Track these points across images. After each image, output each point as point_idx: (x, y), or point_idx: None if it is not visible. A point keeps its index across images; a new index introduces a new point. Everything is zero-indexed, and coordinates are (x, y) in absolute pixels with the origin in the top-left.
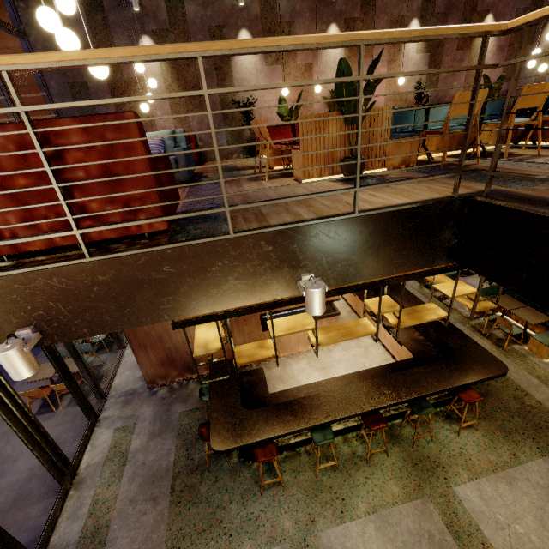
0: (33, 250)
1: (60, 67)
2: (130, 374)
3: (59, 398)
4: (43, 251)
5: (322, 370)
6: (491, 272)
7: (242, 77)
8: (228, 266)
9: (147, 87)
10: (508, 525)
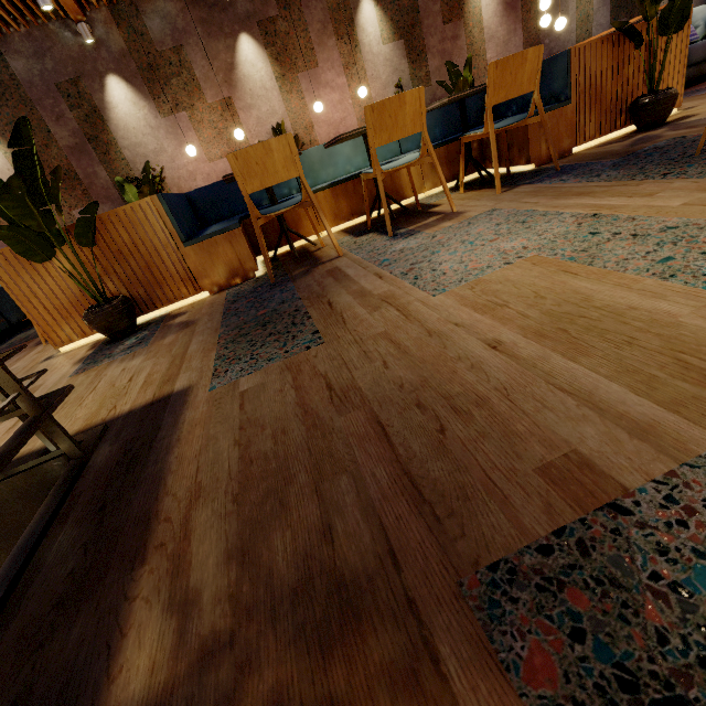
0: None
1: None
2: None
3: None
4: None
5: None
6: None
7: (133, 142)
8: None
9: None
10: None
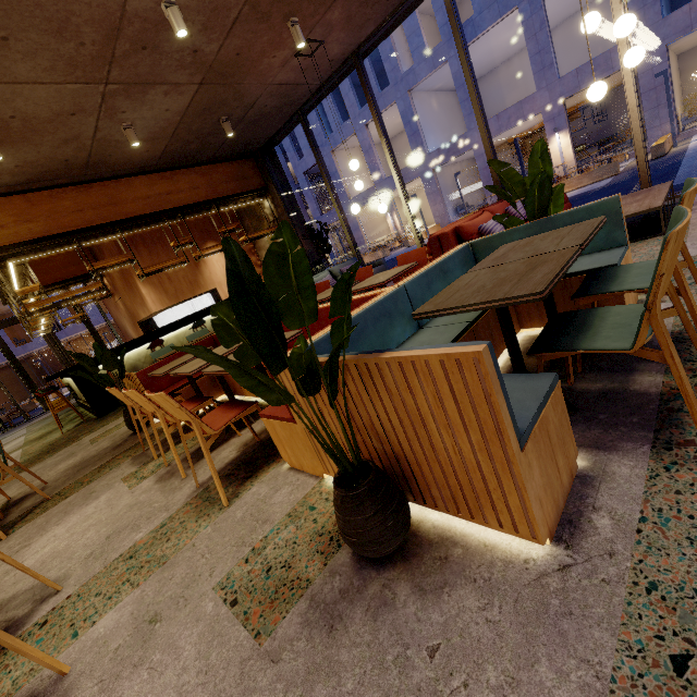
0: None
1: None
2: None
3: None
4: None
5: None
6: None
7: None
8: None
9: None
10: None
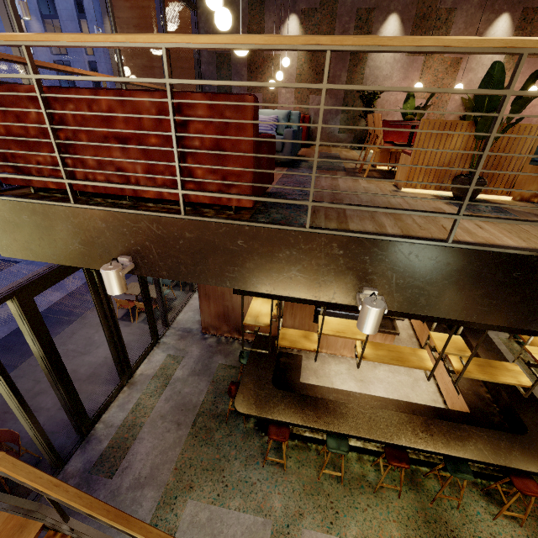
0: (147, 197)
1: (205, 48)
2: (192, 315)
3: (138, 313)
4: (154, 199)
5: (360, 382)
6: None
7: (376, 65)
8: (295, 257)
9: (281, 64)
10: None
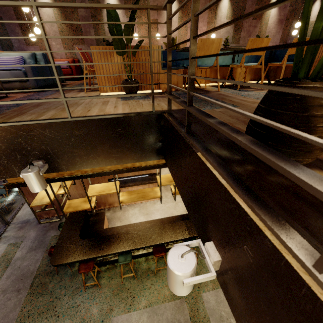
0: None
1: None
2: (29, 210)
3: None
4: None
5: (146, 215)
6: (171, 169)
7: None
8: None
9: (45, 24)
10: (227, 319)
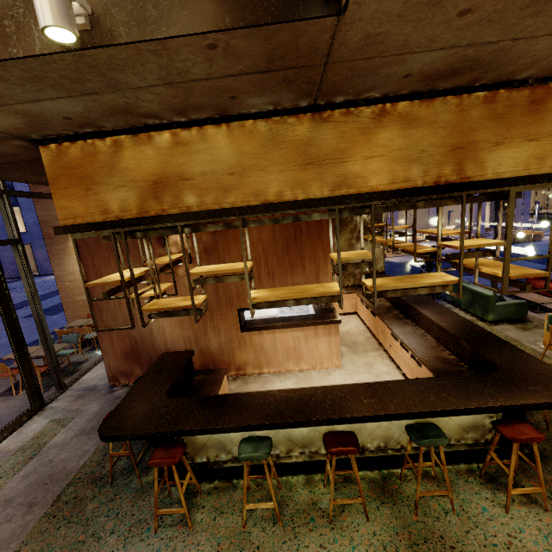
0: None
1: None
2: (102, 372)
3: None
4: None
5: None
6: None
7: None
8: None
9: None
10: None
